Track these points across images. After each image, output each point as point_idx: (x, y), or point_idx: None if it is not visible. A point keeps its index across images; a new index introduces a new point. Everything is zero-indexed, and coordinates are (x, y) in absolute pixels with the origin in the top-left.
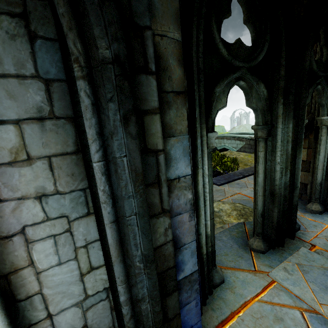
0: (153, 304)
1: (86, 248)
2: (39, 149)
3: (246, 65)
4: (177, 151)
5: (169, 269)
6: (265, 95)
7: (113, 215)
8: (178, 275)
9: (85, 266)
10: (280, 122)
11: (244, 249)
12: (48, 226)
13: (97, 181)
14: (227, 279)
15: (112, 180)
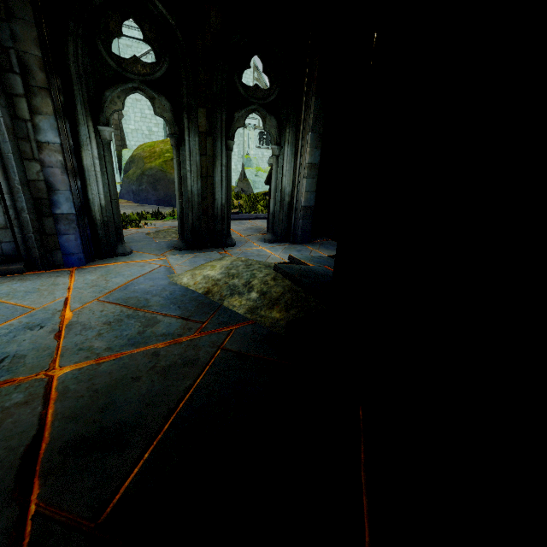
0: (29, 213)
1: None
2: None
3: (140, 78)
4: (45, 125)
5: (44, 199)
6: (169, 108)
7: None
8: (55, 210)
9: None
10: (186, 134)
11: (169, 248)
12: None
13: None
14: (133, 255)
15: None
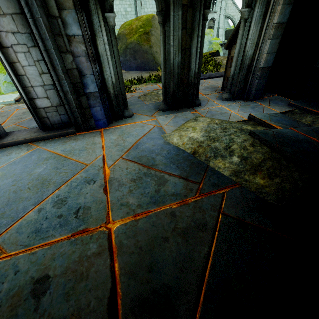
0: (71, 94)
1: (39, 62)
2: (6, 10)
3: None
4: (69, 19)
5: (78, 83)
6: None
7: (43, 47)
8: (86, 90)
9: (40, 70)
10: (171, 9)
11: (155, 109)
12: (20, 47)
13: (32, 29)
14: (134, 117)
15: (39, 30)
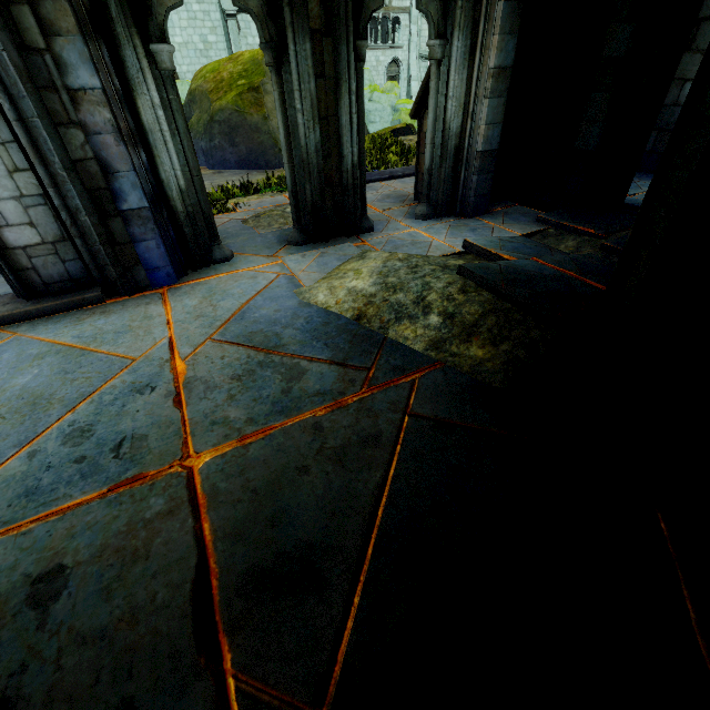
0: (88, 215)
1: (5, 147)
2: None
3: None
4: (71, 55)
5: (102, 190)
6: None
7: (15, 114)
8: (121, 204)
9: (10, 164)
10: (289, 39)
11: (281, 243)
12: None
13: None
14: (236, 260)
15: (3, 77)
